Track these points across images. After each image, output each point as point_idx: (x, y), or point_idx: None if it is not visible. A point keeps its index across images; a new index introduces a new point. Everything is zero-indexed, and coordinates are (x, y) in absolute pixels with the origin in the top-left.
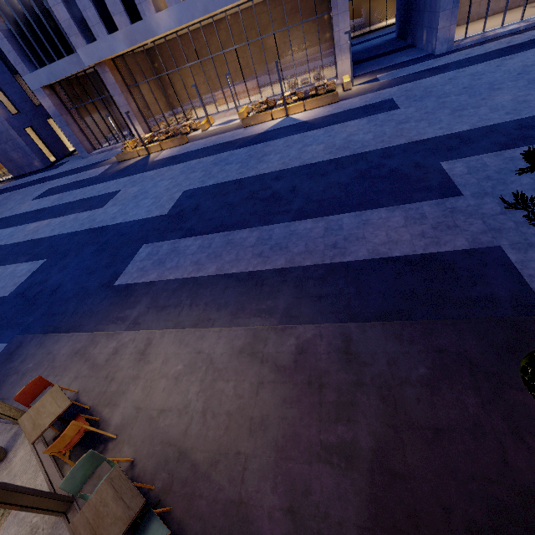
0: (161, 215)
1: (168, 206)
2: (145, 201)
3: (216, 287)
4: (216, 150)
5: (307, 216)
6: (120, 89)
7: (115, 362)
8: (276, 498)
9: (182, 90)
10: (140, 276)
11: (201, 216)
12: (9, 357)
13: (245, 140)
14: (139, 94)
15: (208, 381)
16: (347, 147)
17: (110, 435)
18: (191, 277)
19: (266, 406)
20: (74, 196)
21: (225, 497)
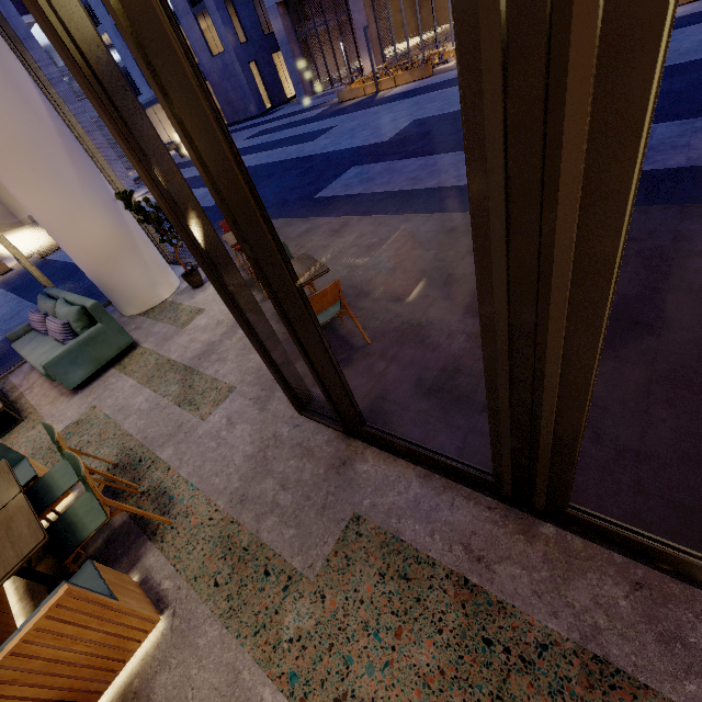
0: (380, 142)
1: (390, 135)
2: (363, 132)
3: (432, 197)
4: None
5: None
6: (363, 1)
7: (307, 236)
8: (461, 326)
9: (441, 10)
10: (343, 190)
11: (430, 139)
12: None
13: None
14: (383, 13)
15: (405, 249)
16: (701, 49)
17: None
18: (403, 190)
19: (471, 268)
20: (285, 134)
21: (401, 321)
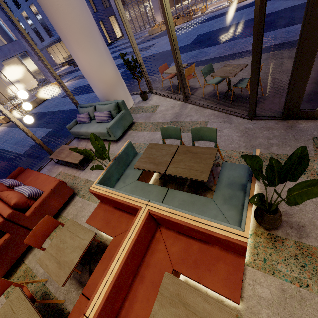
0: (187, 44)
1: (190, 41)
2: None
3: (234, 56)
4: (215, 18)
5: (294, 24)
6: None
7: None
8: None
9: None
10: (183, 62)
11: (213, 39)
12: (130, 84)
13: (235, 9)
14: None
15: (248, 68)
16: None
17: (200, 84)
18: (216, 57)
19: (288, 67)
20: (129, 50)
21: (271, 87)
